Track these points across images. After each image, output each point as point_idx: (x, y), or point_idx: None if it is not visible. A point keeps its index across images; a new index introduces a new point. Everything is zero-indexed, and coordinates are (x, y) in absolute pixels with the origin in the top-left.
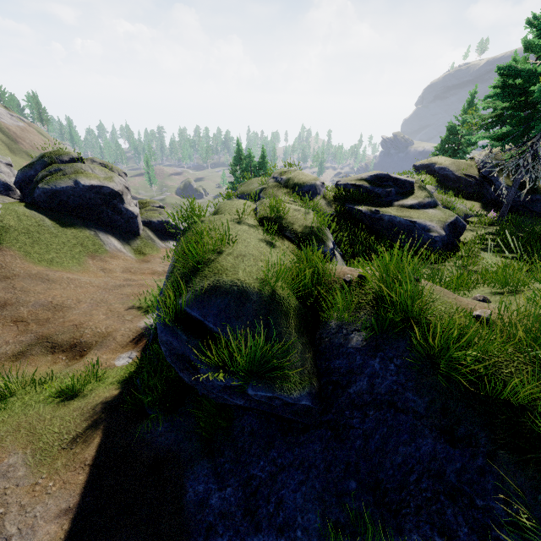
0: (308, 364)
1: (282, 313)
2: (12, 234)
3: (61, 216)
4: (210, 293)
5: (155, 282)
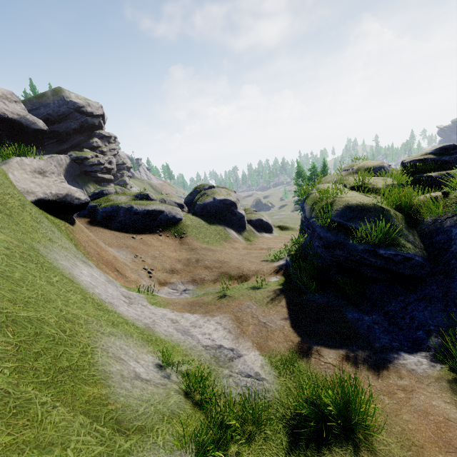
0: (416, 242)
1: (391, 216)
2: (190, 228)
3: (207, 219)
4: (345, 209)
5: (267, 251)
